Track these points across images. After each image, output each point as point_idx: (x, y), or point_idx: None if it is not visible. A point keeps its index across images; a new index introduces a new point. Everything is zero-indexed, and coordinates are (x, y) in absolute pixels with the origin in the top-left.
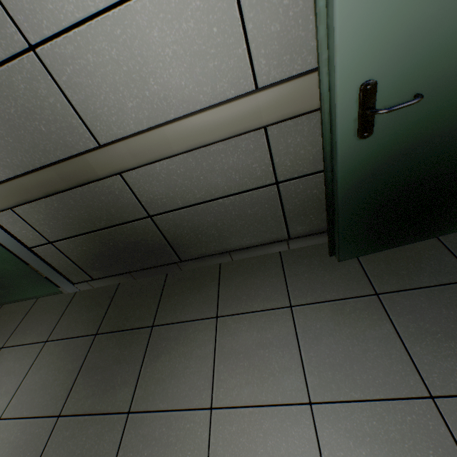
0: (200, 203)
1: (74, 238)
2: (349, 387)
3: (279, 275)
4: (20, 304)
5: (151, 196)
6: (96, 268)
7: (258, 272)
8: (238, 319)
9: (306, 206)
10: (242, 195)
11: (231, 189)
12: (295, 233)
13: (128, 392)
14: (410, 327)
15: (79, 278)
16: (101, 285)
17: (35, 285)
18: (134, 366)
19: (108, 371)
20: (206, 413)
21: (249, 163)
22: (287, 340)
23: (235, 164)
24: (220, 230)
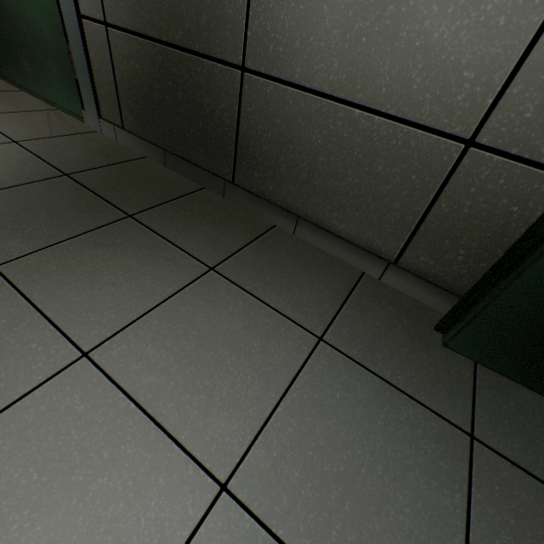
0: (323, 96)
1: (134, 38)
2: (310, 527)
3: (339, 293)
4: (37, 101)
5: (268, 25)
6: (134, 113)
7: (314, 269)
8: (235, 293)
9: (473, 226)
10: (396, 126)
11: (389, 101)
12: (412, 262)
13: (22, 248)
14: (499, 537)
15: (110, 113)
16: (126, 143)
17: (62, 85)
18: (62, 232)
19: (31, 212)
20: (72, 352)
21: (464, 61)
22: (275, 371)
23: (439, 47)
24: (315, 170)
